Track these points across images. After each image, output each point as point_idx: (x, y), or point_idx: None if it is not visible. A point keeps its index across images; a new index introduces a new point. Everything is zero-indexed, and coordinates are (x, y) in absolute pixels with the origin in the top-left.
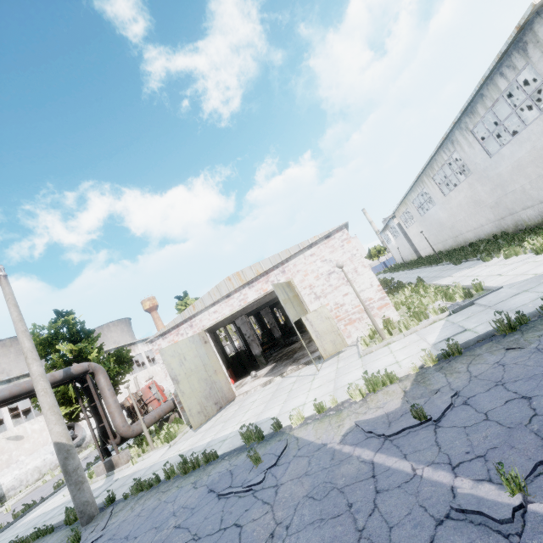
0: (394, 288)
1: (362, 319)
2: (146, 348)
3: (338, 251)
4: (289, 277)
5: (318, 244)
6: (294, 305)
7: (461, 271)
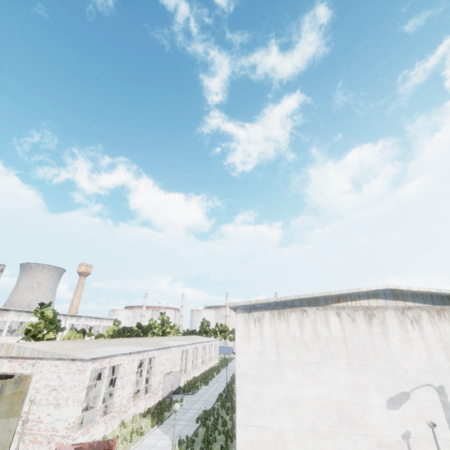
0: (163, 406)
1: (42, 444)
2: (16, 318)
3: (70, 376)
4: (34, 371)
5: (65, 361)
6: (1, 403)
7: (166, 438)
